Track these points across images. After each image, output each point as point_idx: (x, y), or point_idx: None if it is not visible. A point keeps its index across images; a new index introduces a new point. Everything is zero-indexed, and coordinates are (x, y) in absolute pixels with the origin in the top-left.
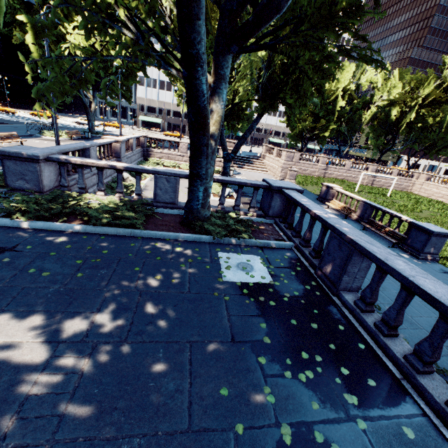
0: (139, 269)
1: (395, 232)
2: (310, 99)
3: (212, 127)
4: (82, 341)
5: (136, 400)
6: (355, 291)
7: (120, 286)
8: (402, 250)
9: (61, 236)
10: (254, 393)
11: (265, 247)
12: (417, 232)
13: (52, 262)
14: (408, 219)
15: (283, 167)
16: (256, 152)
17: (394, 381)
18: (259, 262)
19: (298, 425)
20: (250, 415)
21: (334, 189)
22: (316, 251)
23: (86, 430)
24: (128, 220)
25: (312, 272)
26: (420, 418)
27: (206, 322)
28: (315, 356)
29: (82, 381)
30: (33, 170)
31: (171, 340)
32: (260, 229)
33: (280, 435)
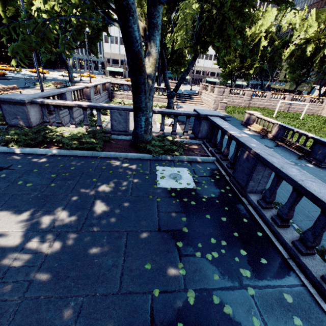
0: (96, 179)
1: (302, 147)
2: (234, 41)
3: (149, 69)
4: (50, 230)
5: (84, 271)
6: (260, 193)
7: (80, 192)
8: (307, 161)
9: (43, 158)
10: (170, 267)
11: (193, 161)
12: (320, 146)
13: (34, 176)
14: (313, 136)
15: (215, 100)
16: (195, 90)
17: (282, 260)
18: (187, 173)
19: (201, 291)
20: (165, 283)
21: (255, 115)
22: (231, 163)
23: (46, 291)
24: (90, 145)
25: (227, 179)
26: (299, 287)
27: (141, 217)
28: (221, 241)
29: (47, 258)
30: (23, 111)
31: (113, 230)
32: (191, 148)
33: (186, 297)
